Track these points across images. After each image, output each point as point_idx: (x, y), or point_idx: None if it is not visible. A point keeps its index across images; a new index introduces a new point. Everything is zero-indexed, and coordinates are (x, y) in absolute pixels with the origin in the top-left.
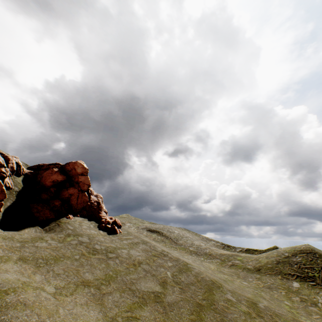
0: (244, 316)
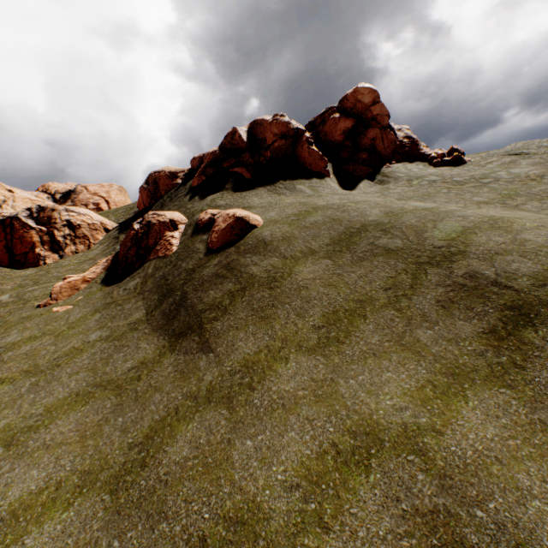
0: None
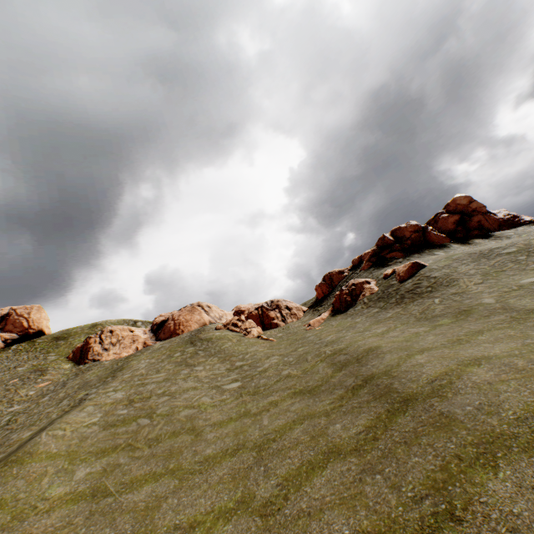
0: None
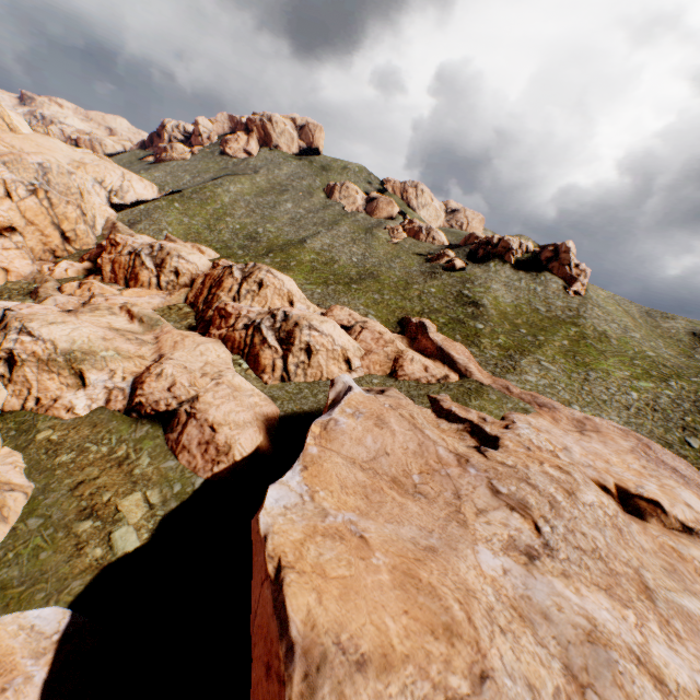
0: (562, 330)
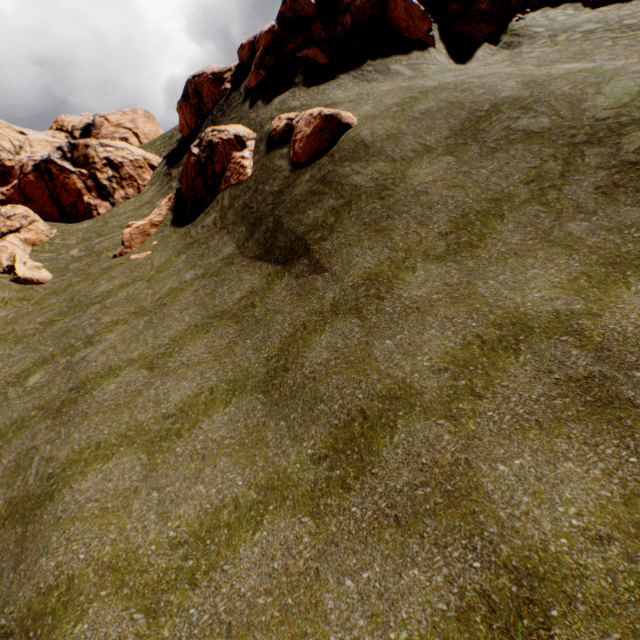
0: None
